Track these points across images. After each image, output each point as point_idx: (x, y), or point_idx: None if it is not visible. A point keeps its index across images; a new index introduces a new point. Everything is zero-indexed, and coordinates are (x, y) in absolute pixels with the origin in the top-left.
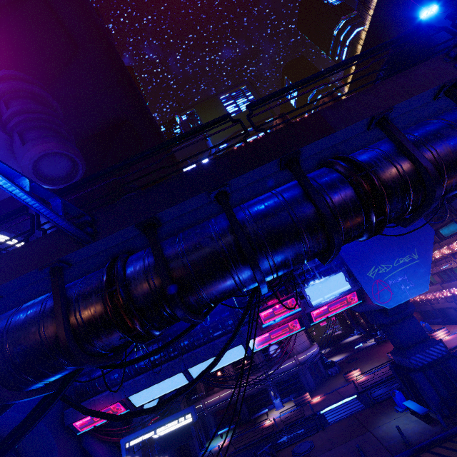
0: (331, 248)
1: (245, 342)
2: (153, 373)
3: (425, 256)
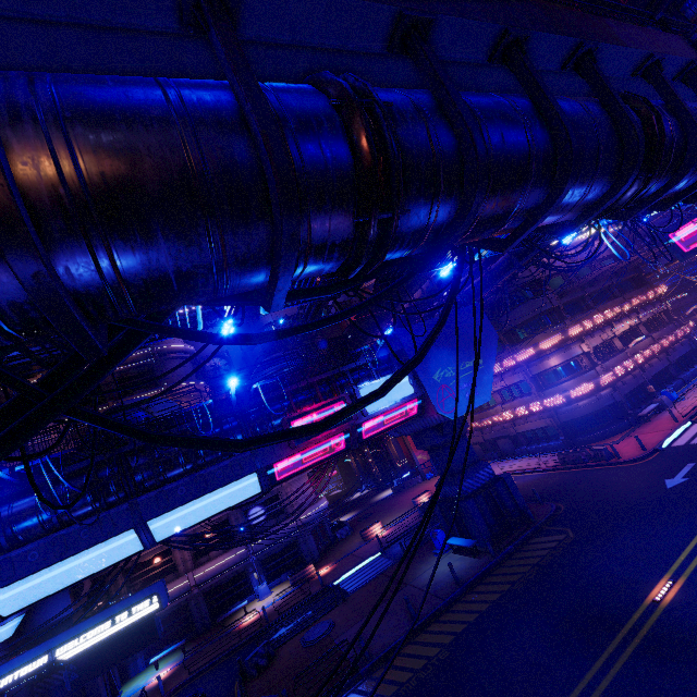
0: (616, 187)
1: (264, 468)
2: (64, 536)
3: (489, 362)
